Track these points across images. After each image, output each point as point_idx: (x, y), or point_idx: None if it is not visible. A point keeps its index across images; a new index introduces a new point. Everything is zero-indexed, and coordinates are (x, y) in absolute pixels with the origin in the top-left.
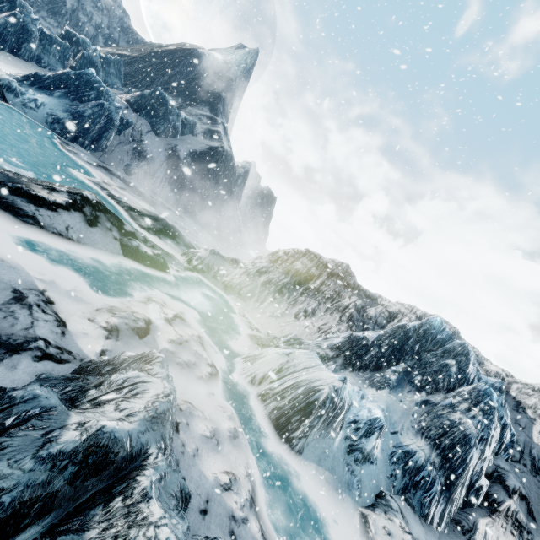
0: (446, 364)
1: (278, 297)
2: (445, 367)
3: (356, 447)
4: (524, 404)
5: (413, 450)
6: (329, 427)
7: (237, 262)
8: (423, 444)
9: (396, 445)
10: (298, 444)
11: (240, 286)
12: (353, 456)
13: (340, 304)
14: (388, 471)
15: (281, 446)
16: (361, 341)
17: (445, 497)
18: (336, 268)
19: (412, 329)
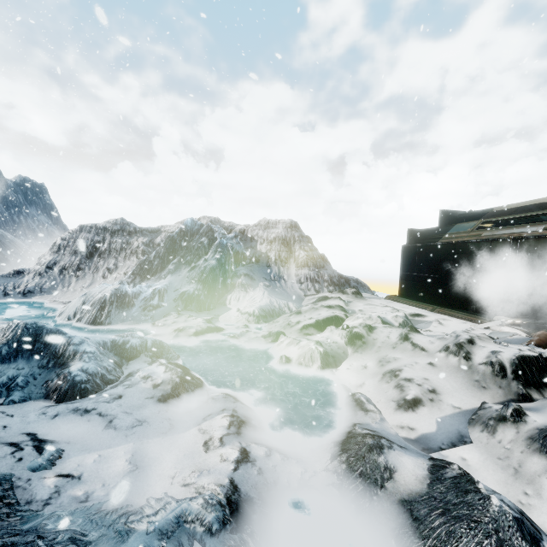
0: (201, 242)
1: (81, 274)
2: (201, 244)
3: (147, 306)
4: (253, 236)
5: (185, 291)
6: (123, 306)
7: (21, 272)
8: (193, 285)
9: (178, 294)
10: (106, 322)
11: (38, 287)
12: (147, 310)
13: (132, 249)
14: (174, 306)
15: (98, 328)
16: (146, 261)
17: (209, 298)
18: (114, 226)
19: (175, 235)
